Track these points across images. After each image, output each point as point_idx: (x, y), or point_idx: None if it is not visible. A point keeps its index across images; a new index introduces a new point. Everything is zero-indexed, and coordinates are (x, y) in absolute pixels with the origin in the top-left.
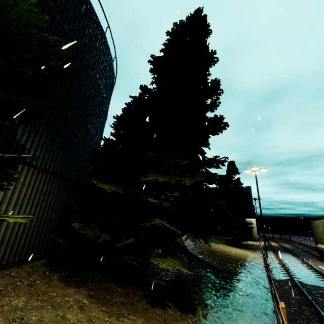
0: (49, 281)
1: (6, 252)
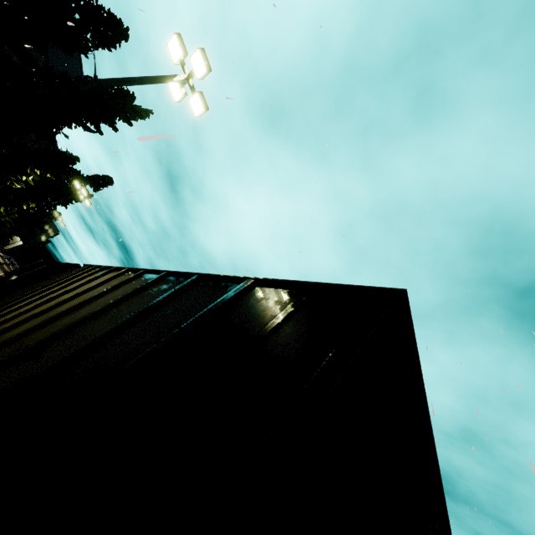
0: None
1: None
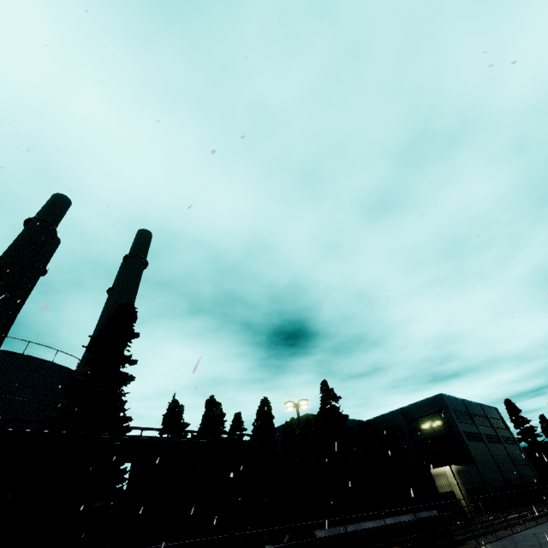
0: None
1: None
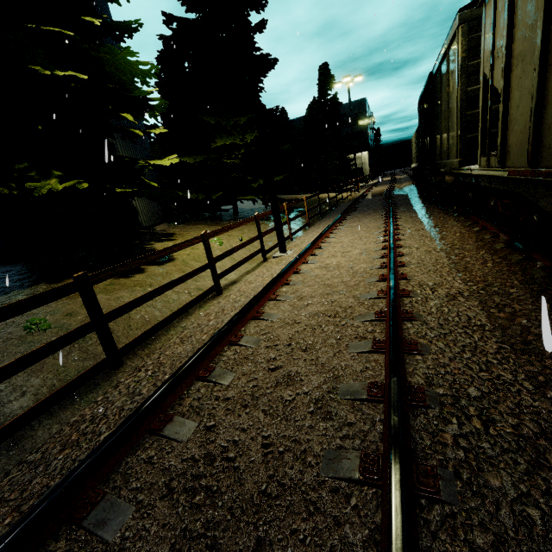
0: (182, 226)
1: (147, 219)
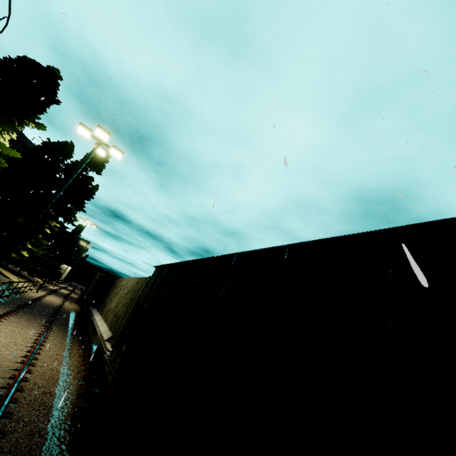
0: None
1: None
